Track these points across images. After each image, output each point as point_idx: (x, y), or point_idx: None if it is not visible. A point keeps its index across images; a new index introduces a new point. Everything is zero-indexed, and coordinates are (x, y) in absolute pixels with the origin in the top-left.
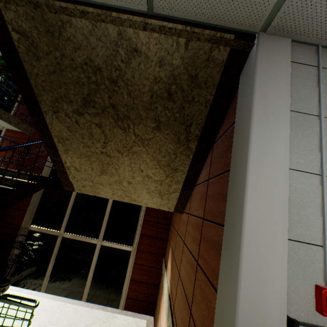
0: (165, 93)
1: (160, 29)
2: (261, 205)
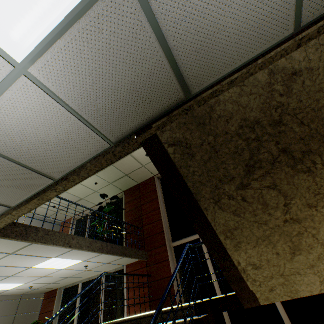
0: None
1: (317, 32)
2: None
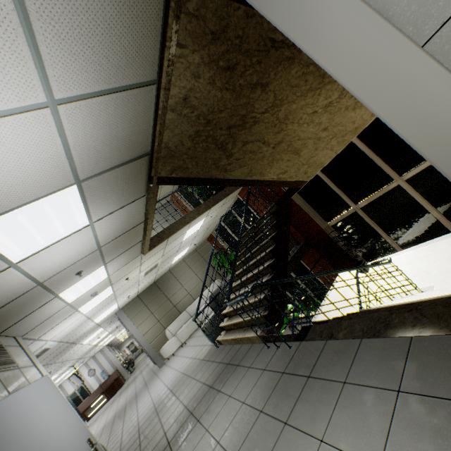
0: (226, 74)
1: (169, 76)
2: (356, 64)
